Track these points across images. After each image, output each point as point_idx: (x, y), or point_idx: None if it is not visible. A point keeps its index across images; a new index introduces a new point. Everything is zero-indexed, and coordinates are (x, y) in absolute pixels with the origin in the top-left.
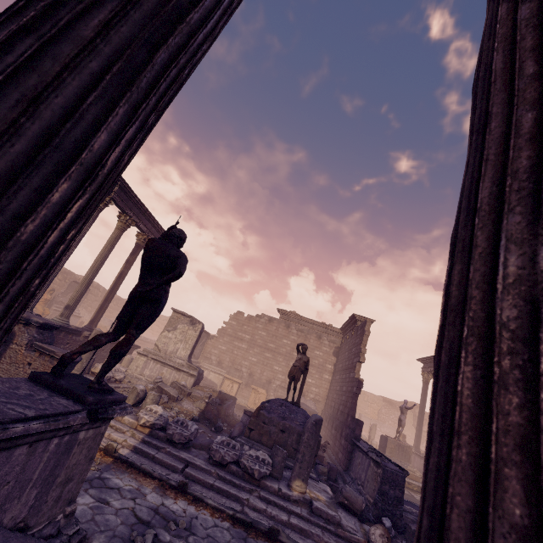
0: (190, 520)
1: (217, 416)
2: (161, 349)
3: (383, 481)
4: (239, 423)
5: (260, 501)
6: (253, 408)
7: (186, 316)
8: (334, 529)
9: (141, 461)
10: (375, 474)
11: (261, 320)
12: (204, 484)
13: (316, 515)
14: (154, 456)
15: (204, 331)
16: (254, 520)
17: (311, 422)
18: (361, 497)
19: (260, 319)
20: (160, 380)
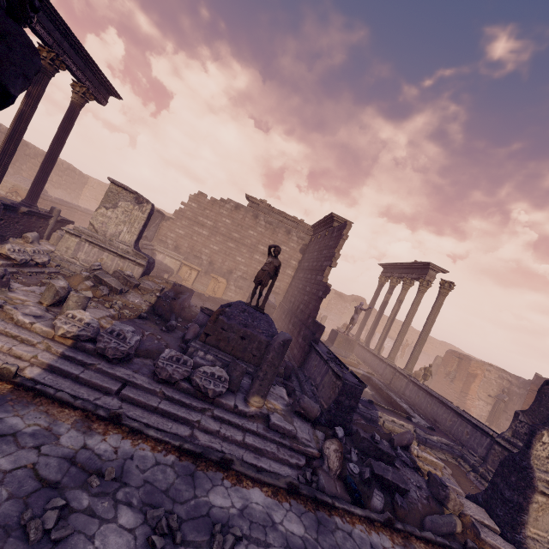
0: (122, 464)
1: (170, 312)
2: (98, 229)
3: (341, 393)
4: (194, 325)
5: (213, 421)
6: (211, 295)
7: (129, 191)
8: (290, 444)
9: (58, 383)
10: (333, 384)
11: (227, 206)
12: (146, 406)
13: (273, 430)
14: (78, 377)
15: (157, 211)
16: (204, 450)
17: (279, 342)
18: (317, 406)
19: (226, 205)
20: (99, 267)
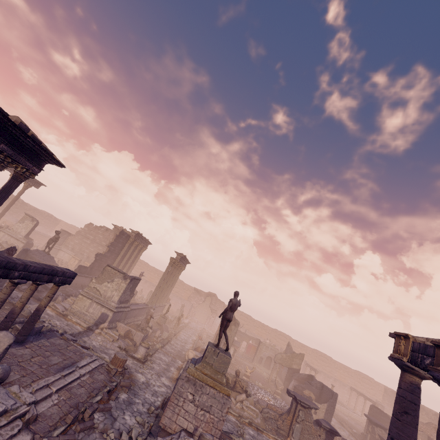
0: None
1: None
2: (14, 230)
3: None
4: None
5: None
6: None
7: (31, 217)
8: None
9: None
10: None
11: (102, 229)
12: None
13: None
14: None
15: (64, 230)
16: None
17: (23, 249)
18: None
19: (102, 228)
20: (6, 242)
